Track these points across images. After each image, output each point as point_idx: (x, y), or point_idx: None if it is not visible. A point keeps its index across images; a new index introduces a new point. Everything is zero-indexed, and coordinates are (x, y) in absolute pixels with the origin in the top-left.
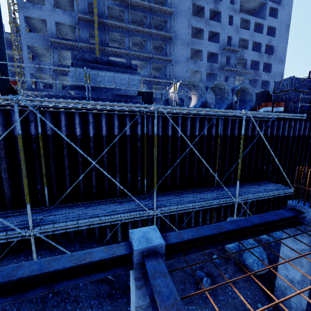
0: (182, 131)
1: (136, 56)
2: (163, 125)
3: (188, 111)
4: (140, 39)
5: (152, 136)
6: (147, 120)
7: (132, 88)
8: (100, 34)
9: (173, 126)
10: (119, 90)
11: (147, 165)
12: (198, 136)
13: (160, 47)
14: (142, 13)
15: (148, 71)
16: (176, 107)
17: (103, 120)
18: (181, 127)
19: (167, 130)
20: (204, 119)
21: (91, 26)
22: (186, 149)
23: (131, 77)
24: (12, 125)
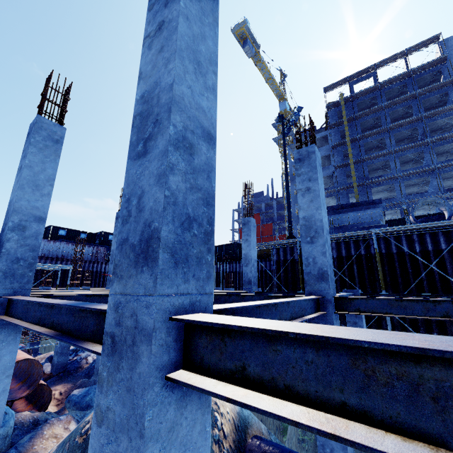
0: (422, 247)
1: (409, 175)
2: (397, 244)
3: (403, 228)
4: (412, 154)
5: (387, 254)
6: (379, 241)
7: (363, 221)
8: (358, 171)
9: (409, 244)
10: (363, 224)
11: (385, 279)
12: (445, 250)
13: (452, 149)
14: (409, 129)
15: (435, 186)
16: (390, 228)
17: (342, 246)
18: (420, 243)
19: (402, 247)
20: (451, 232)
21: (347, 169)
22: (432, 264)
23: (372, 211)
24: (294, 254)
